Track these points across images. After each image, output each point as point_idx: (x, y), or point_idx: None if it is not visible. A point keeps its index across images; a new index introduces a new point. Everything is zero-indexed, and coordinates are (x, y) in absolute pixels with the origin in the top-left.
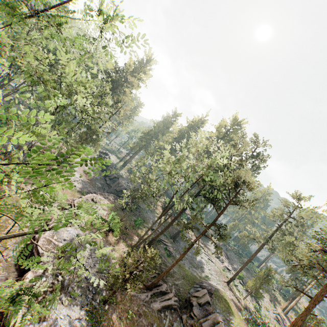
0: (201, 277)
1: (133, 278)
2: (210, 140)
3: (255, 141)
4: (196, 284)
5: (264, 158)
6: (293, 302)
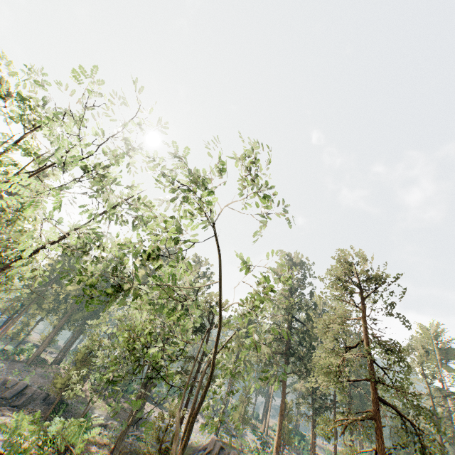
0: (190, 447)
1: (166, 450)
2: (148, 268)
3: (196, 261)
4: (193, 453)
5: (209, 276)
6: (267, 415)
